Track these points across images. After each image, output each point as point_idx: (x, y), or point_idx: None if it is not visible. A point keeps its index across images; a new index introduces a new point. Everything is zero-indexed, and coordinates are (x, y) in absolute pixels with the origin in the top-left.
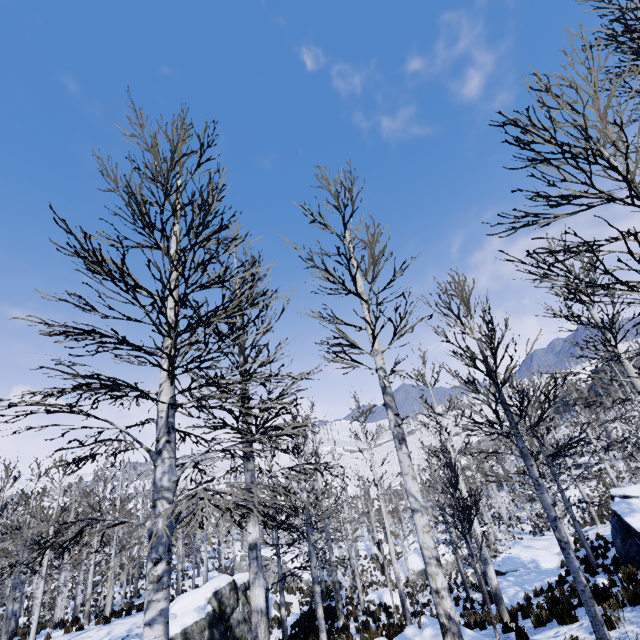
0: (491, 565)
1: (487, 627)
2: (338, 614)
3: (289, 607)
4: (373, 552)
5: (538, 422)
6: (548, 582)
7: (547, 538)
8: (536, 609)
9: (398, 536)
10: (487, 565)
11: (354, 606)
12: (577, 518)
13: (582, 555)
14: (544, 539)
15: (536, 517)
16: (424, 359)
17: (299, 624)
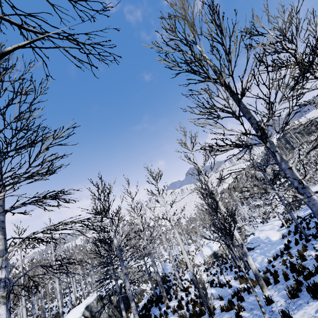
0: (249, 256)
1: (252, 292)
2: (164, 299)
3: (143, 293)
4: (186, 250)
5: (286, 122)
6: (280, 250)
7: (270, 223)
8: (278, 271)
9: (196, 241)
10: (247, 256)
11: (177, 286)
12: (282, 210)
13: (292, 229)
14: (269, 224)
15: (262, 214)
16: (184, 132)
17: (145, 307)
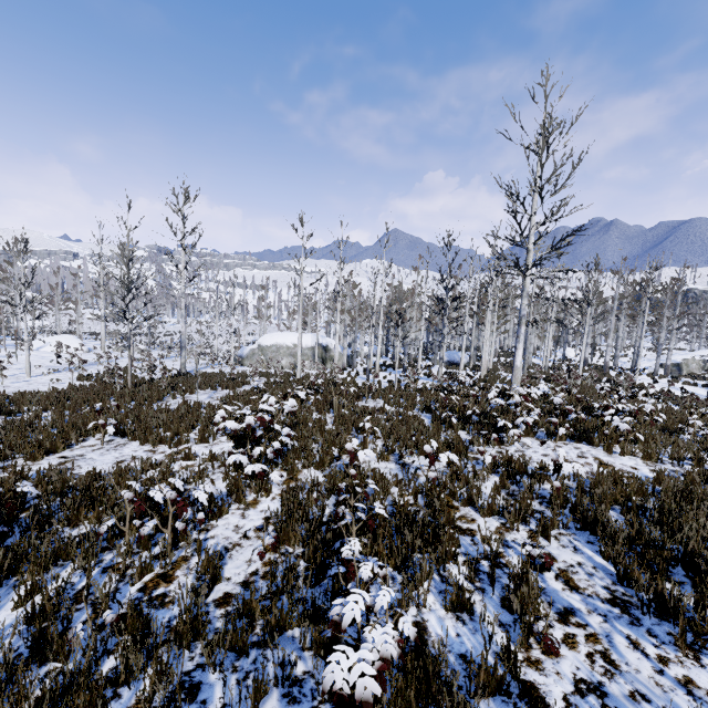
0: None
1: None
2: None
3: None
4: None
5: None
6: None
7: None
8: None
9: None
10: None
11: None
12: None
13: None
14: None
15: None
16: None
17: None
